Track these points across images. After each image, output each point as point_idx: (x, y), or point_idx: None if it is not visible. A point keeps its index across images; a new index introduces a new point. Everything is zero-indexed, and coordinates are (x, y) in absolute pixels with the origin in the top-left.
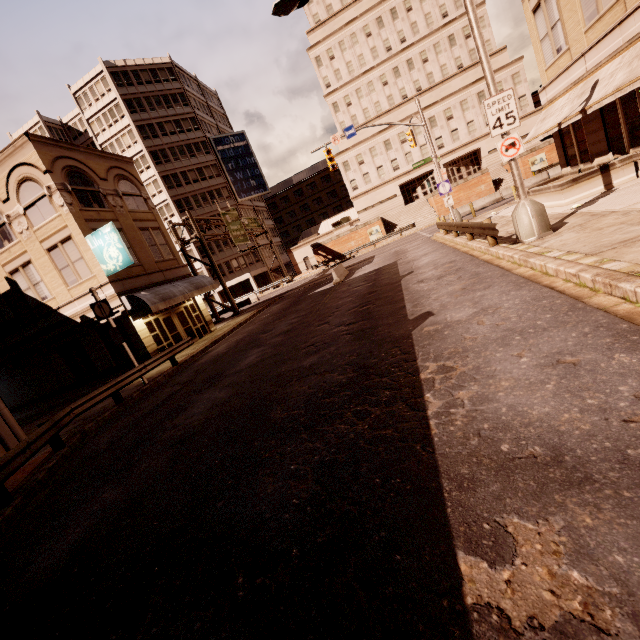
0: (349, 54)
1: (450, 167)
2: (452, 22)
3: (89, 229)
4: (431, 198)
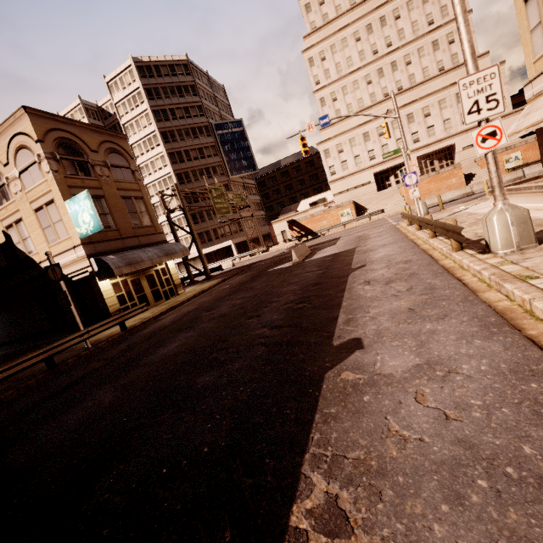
0: (339, 56)
1: (424, 160)
2: (437, 29)
3: (70, 195)
4: (402, 187)
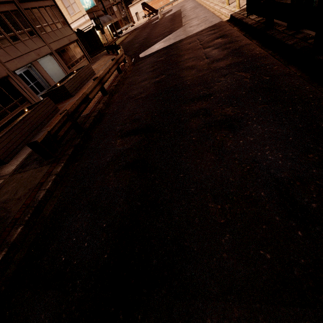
0: None
1: None
2: None
3: None
4: None
